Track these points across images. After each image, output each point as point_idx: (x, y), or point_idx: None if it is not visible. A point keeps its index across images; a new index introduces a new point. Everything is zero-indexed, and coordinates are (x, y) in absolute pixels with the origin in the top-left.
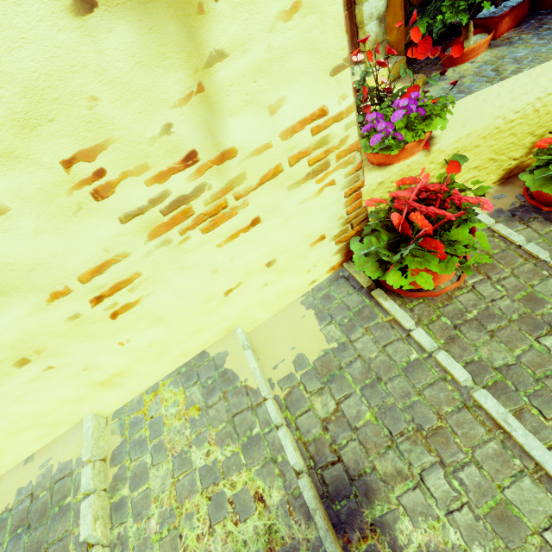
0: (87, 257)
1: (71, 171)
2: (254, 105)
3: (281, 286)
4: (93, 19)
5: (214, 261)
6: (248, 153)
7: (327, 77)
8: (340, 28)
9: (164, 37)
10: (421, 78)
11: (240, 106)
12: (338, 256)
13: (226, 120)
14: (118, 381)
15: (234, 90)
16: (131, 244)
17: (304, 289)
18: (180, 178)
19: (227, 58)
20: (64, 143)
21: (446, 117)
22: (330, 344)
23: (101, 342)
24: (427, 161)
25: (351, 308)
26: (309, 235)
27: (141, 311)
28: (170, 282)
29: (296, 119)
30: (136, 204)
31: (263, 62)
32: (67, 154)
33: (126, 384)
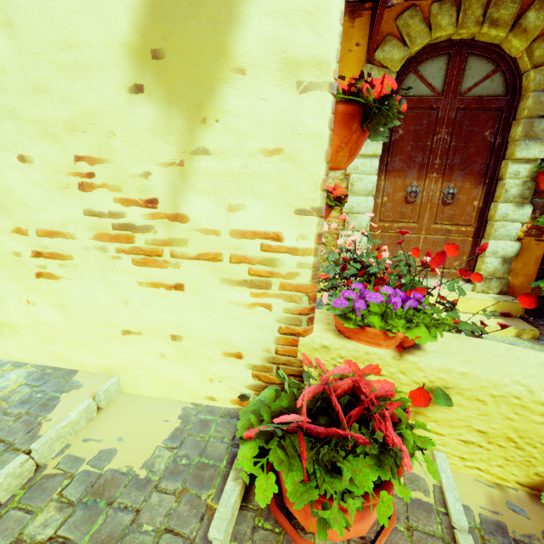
0: (51, 220)
1: (77, 163)
2: (217, 197)
3: (177, 372)
4: (138, 97)
5: (129, 293)
6: (198, 228)
7: (291, 212)
8: (315, 183)
9: (173, 124)
10: (531, 330)
11: (206, 191)
12: (251, 393)
13: (191, 194)
14: (7, 332)
15: (206, 178)
16: (81, 232)
17: (199, 397)
18: (138, 211)
19: (210, 156)
20: (84, 147)
21: (437, 334)
22: (142, 469)
23: (18, 288)
24: (396, 366)
25: (204, 454)
26: (226, 340)
27: (57, 288)
28: (89, 282)
29: (250, 227)
30: (100, 208)
31: (237, 172)
32: (81, 154)
33: (9, 340)
